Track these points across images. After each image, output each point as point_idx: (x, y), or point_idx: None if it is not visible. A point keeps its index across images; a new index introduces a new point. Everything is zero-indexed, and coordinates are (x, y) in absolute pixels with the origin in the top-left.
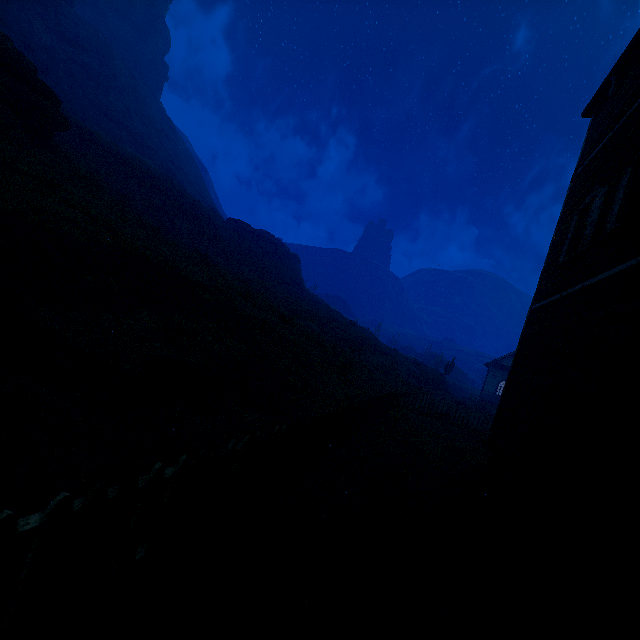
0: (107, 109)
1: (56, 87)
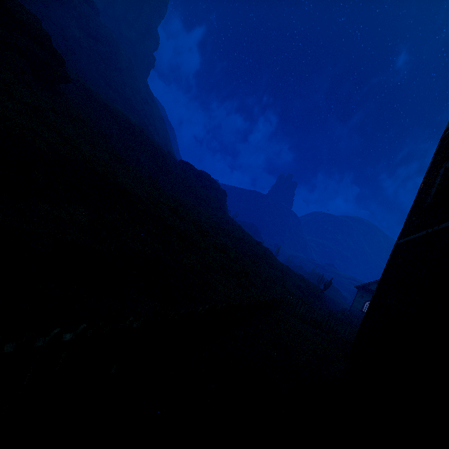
0: (110, 81)
1: (77, 63)
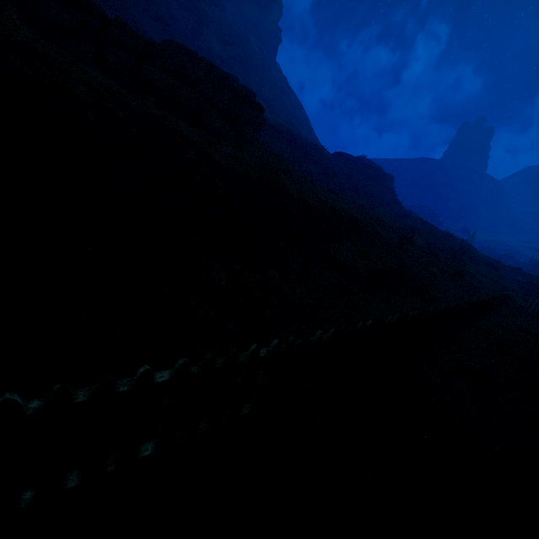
0: (250, 86)
1: None
